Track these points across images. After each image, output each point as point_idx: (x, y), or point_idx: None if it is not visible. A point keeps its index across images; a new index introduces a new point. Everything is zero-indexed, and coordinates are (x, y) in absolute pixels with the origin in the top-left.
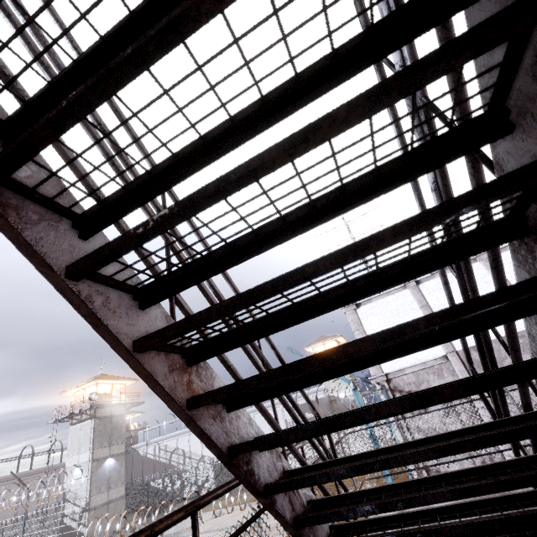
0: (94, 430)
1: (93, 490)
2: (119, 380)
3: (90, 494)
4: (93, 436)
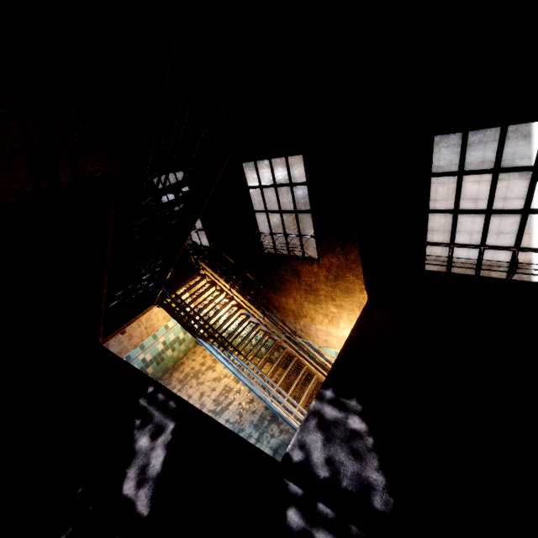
0: None
1: None
2: None
3: None
4: None
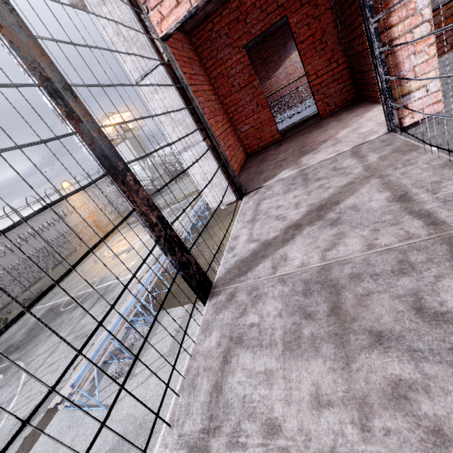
0: (132, 146)
1: (151, 172)
2: (124, 113)
3: (151, 174)
4: (134, 149)
